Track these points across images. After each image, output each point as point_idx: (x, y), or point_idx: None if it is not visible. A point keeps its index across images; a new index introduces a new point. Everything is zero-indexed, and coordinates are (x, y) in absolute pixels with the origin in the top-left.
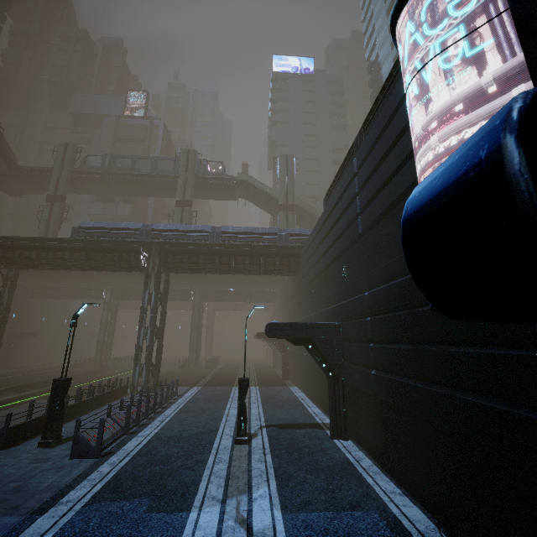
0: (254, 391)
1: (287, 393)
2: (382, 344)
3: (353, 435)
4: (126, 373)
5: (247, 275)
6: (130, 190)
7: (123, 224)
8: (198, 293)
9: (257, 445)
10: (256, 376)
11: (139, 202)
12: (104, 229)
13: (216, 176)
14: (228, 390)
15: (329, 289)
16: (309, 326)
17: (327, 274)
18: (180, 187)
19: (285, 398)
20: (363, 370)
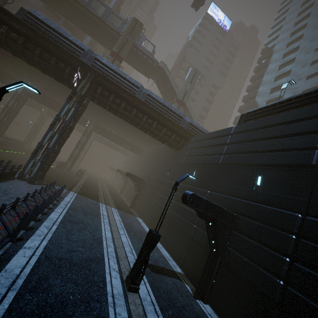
0: (116, 213)
1: (138, 224)
2: (314, 271)
3: (211, 300)
4: (11, 152)
5: (146, 134)
6: (77, 19)
7: (72, 37)
8: (92, 124)
9: (145, 297)
10: (111, 197)
11: (77, 35)
12: (52, 30)
13: (147, 53)
14: (97, 205)
15: (221, 180)
16: (217, 208)
17: (224, 168)
18: (120, 43)
19: (139, 229)
20: (263, 271)
